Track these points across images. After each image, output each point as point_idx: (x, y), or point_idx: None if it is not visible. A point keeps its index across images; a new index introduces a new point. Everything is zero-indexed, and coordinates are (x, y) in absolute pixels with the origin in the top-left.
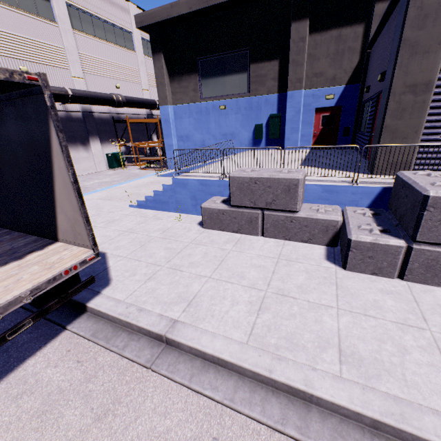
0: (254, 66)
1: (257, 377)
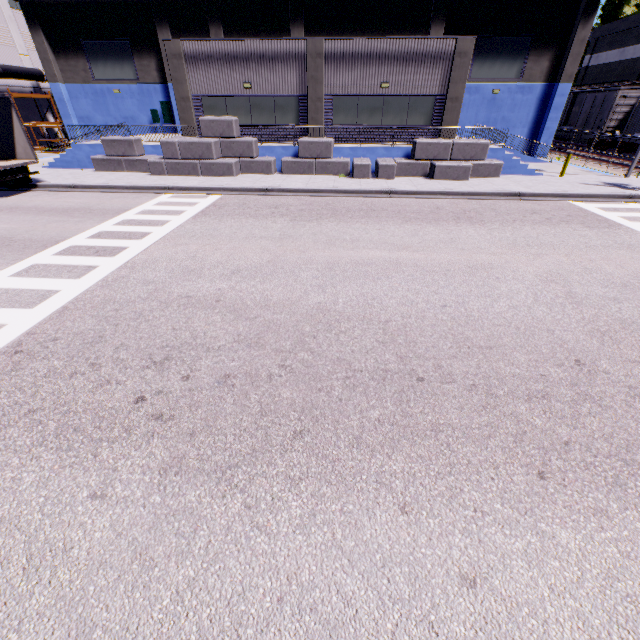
0: (137, 56)
1: (101, 187)
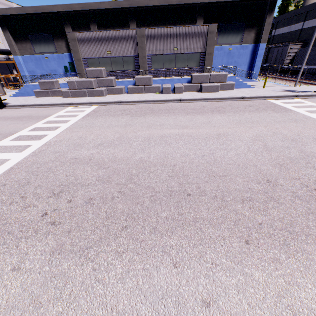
0: (56, 41)
1: (38, 105)
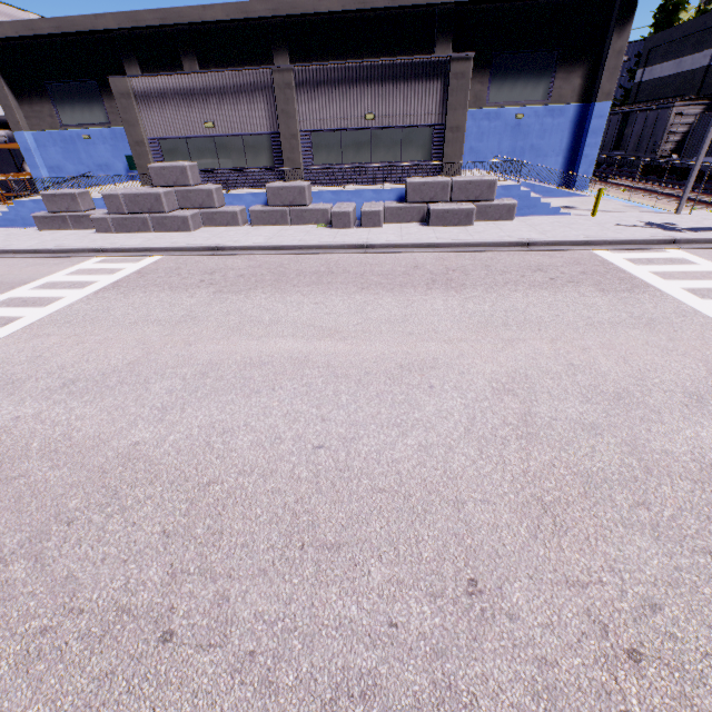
0: (107, 98)
1: (25, 252)
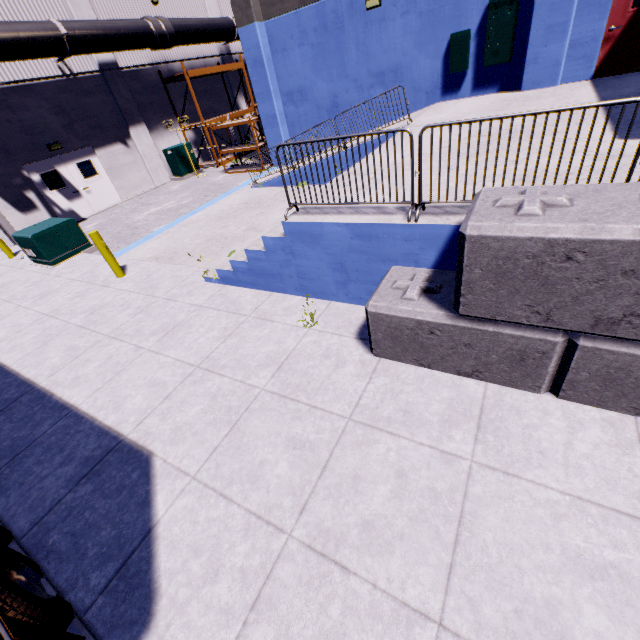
0: None
1: None
